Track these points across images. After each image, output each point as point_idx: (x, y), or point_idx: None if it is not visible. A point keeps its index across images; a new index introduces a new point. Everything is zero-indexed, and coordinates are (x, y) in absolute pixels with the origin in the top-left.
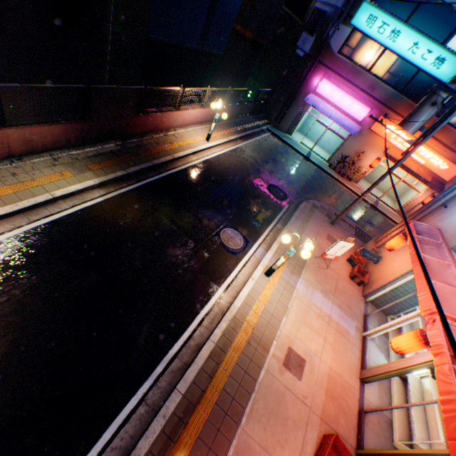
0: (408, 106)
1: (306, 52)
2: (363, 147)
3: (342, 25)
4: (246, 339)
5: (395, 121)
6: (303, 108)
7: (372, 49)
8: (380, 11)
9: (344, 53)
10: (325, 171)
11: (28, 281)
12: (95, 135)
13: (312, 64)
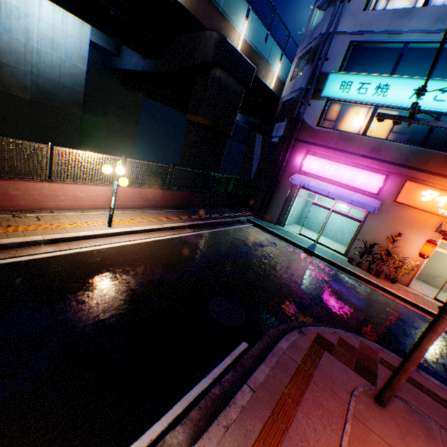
0: (446, 159)
1: (280, 135)
2: (395, 227)
3: (312, 100)
4: None
5: (433, 184)
6: (292, 191)
7: (358, 113)
8: (352, 75)
9: (325, 126)
10: (344, 268)
11: None
12: None
13: (289, 144)
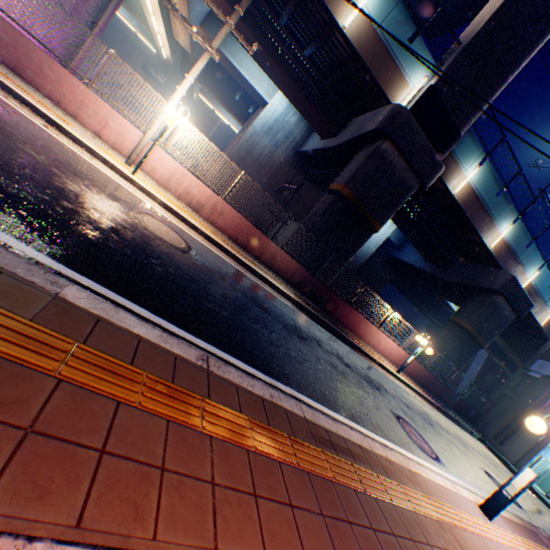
0: None
1: (545, 373)
2: None
3: None
4: (435, 515)
5: None
6: (546, 438)
7: None
8: None
9: None
10: None
11: (226, 273)
12: (309, 289)
13: None
